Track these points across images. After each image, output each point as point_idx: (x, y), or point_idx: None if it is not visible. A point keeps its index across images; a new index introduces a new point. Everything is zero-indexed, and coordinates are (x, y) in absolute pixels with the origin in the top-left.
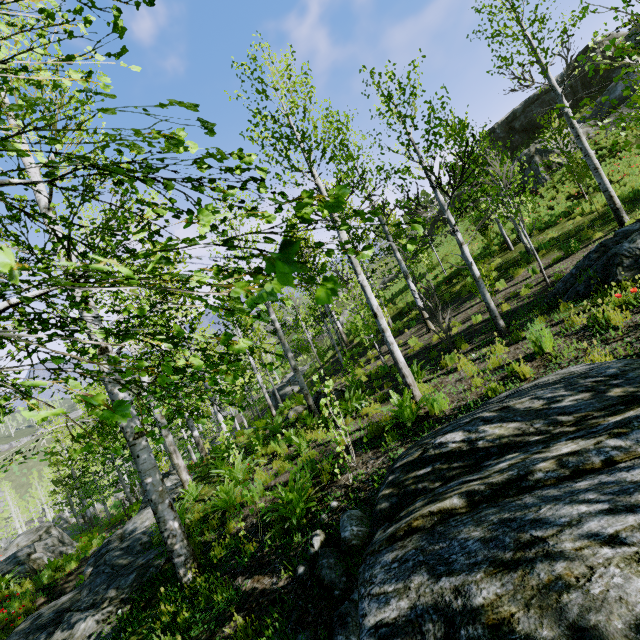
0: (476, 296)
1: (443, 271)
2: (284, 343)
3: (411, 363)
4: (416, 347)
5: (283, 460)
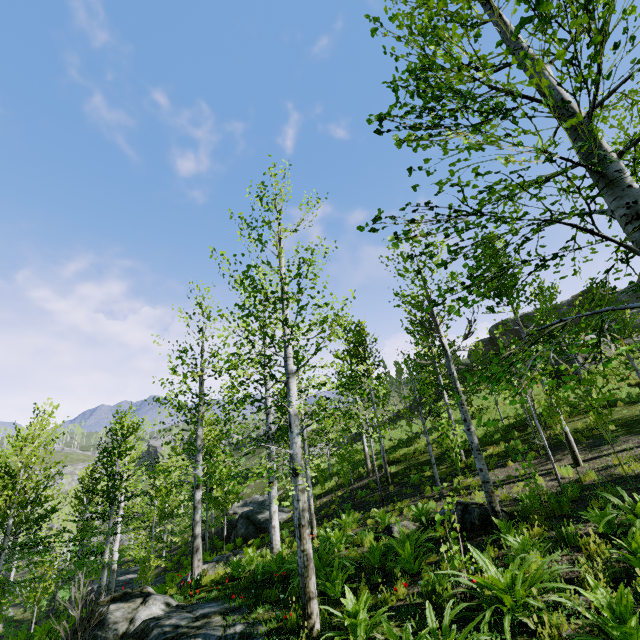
0: (614, 441)
1: (501, 419)
2: (466, 410)
3: (631, 488)
4: (591, 476)
5: (599, 580)
